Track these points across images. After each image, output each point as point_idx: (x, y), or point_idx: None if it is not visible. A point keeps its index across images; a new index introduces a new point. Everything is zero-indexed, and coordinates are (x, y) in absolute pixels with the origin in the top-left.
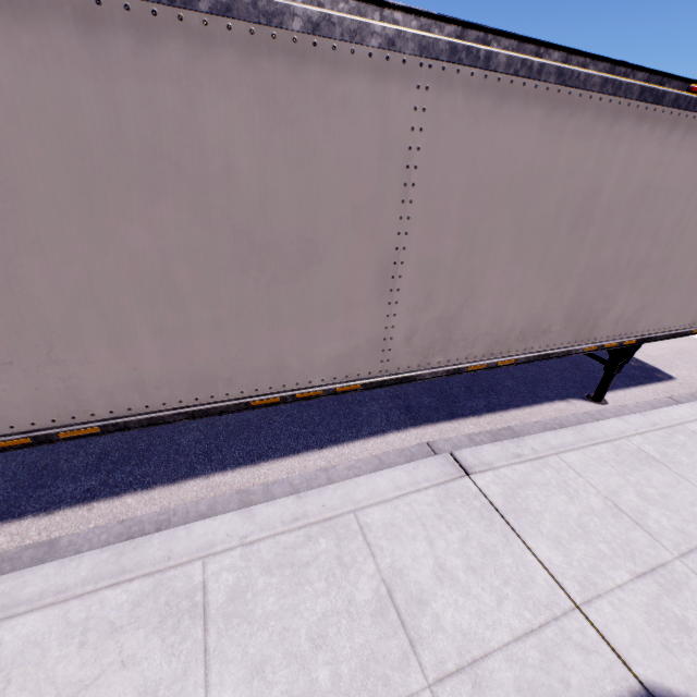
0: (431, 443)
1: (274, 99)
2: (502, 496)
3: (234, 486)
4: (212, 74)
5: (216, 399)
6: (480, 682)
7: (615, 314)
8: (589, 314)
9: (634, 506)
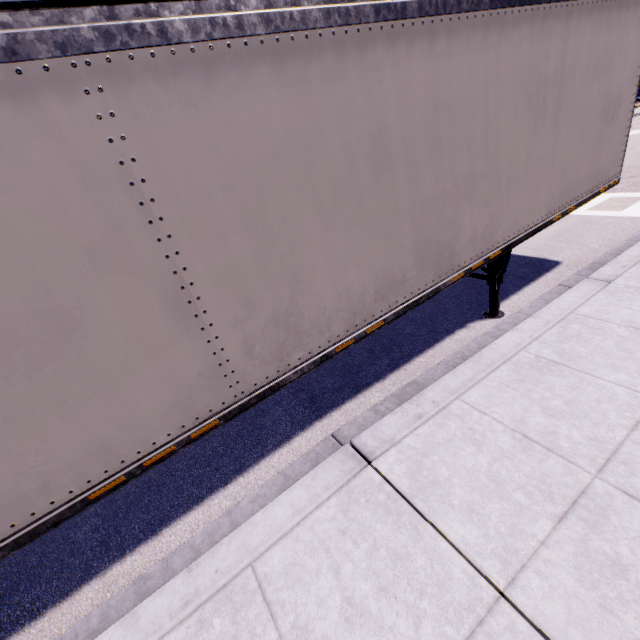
0: (336, 434)
1: None
2: (407, 475)
3: (133, 573)
4: None
5: (39, 513)
6: None
7: (467, 235)
8: (440, 246)
9: (543, 429)
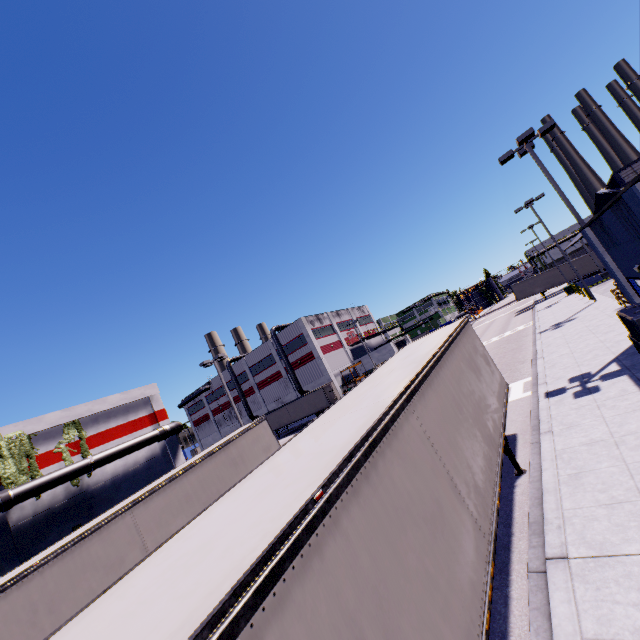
0: (530, 570)
1: (400, 453)
2: (588, 549)
3: None
4: (388, 461)
5: None
6: None
7: (491, 428)
8: (488, 437)
9: (608, 498)
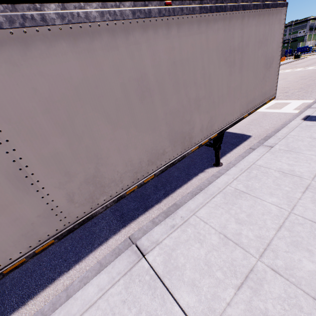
0: (131, 236)
1: None
2: (163, 263)
3: None
4: None
5: None
6: None
7: (198, 127)
8: (183, 134)
9: (234, 231)
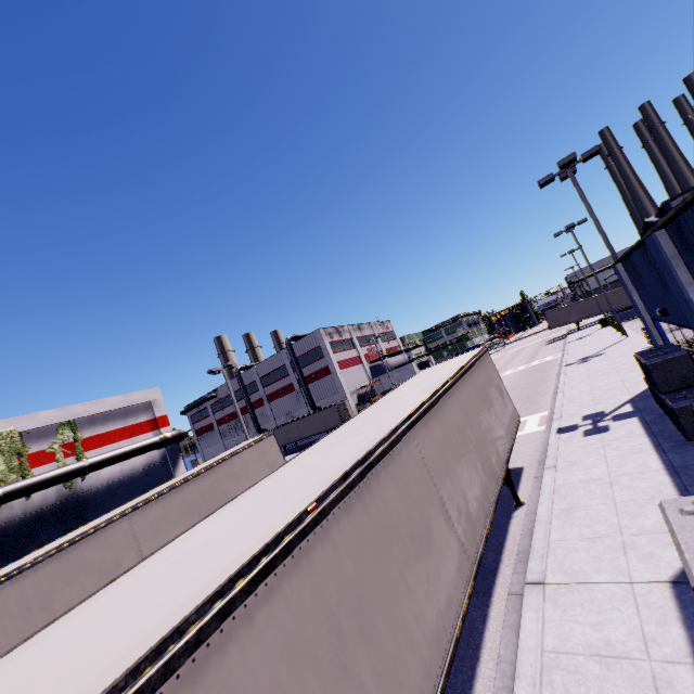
0: (510, 593)
1: (395, 476)
2: (563, 576)
3: None
4: (382, 483)
5: (447, 649)
6: (652, 638)
7: (494, 460)
8: (489, 468)
9: (591, 532)
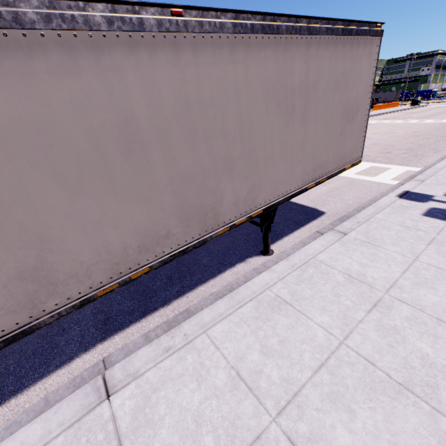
0: (106, 358)
1: None
2: (132, 412)
3: None
4: None
5: None
6: None
7: (230, 200)
8: (204, 208)
9: (254, 367)
